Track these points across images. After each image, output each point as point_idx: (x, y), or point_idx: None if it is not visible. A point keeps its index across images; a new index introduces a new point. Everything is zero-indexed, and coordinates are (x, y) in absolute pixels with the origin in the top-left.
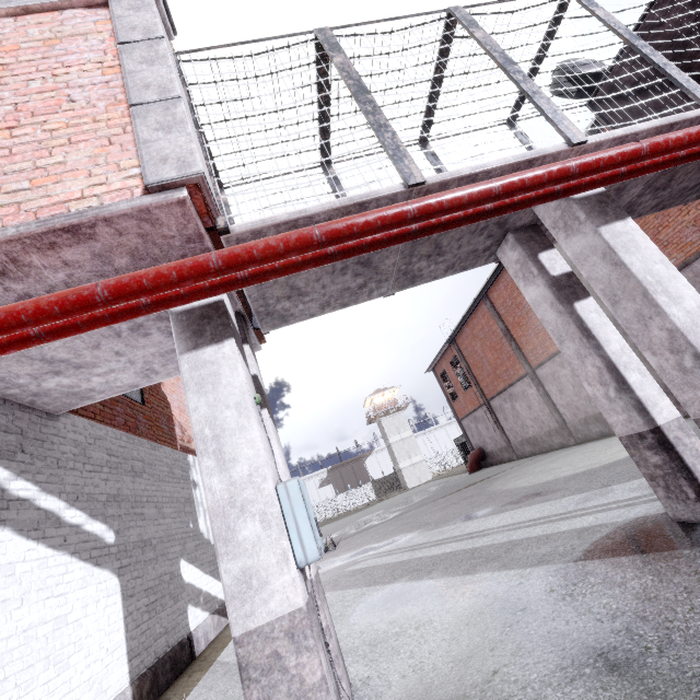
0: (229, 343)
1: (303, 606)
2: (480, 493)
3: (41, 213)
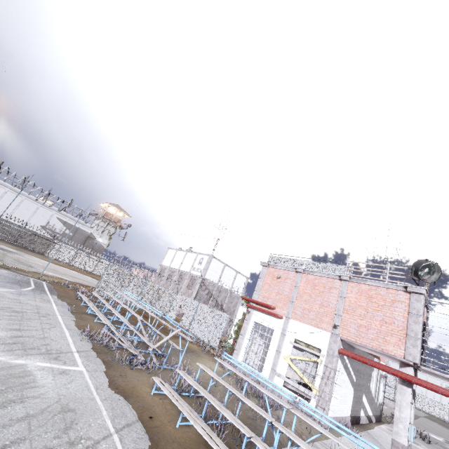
0: (410, 389)
1: (406, 446)
2: None
3: (383, 350)
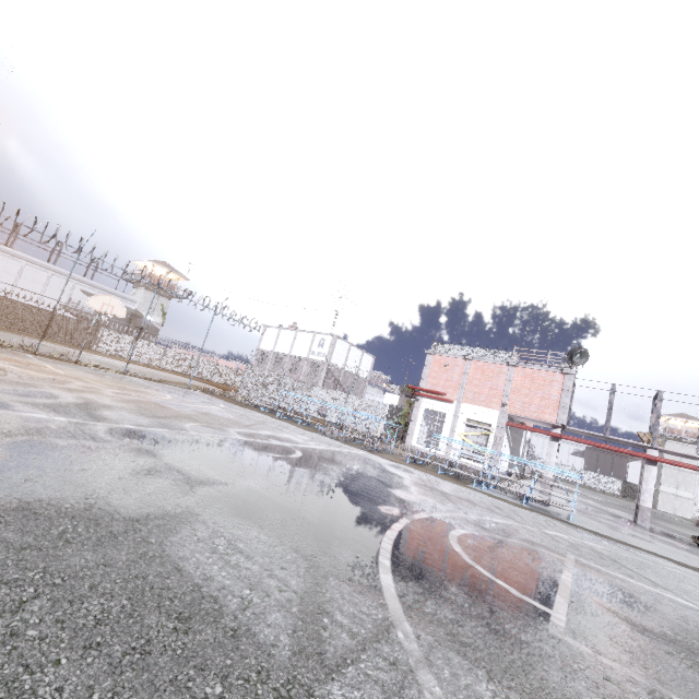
0: (557, 443)
1: (552, 478)
2: None
3: (541, 419)
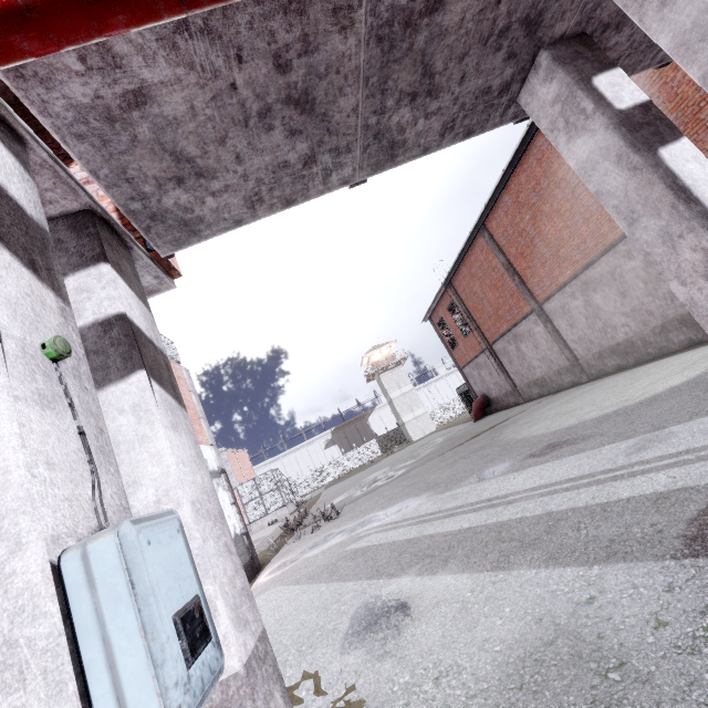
0: None
1: None
2: (491, 444)
3: None
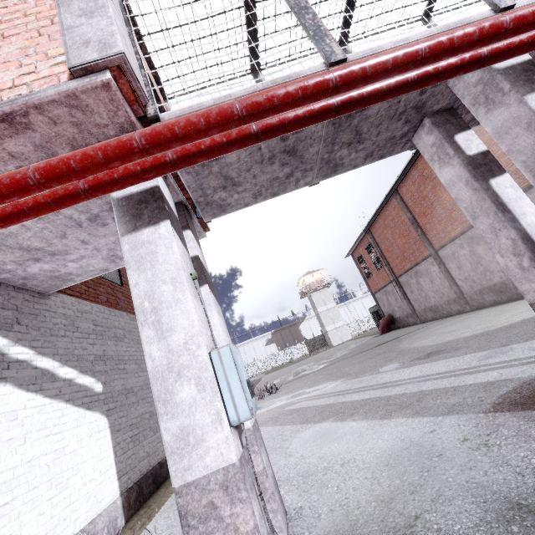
0: (164, 225)
1: (236, 461)
2: (391, 350)
3: None
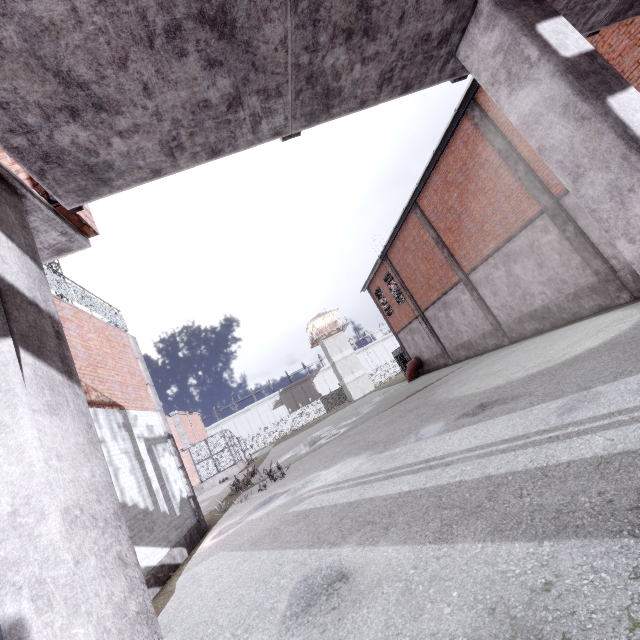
0: None
1: None
2: (425, 404)
3: None
